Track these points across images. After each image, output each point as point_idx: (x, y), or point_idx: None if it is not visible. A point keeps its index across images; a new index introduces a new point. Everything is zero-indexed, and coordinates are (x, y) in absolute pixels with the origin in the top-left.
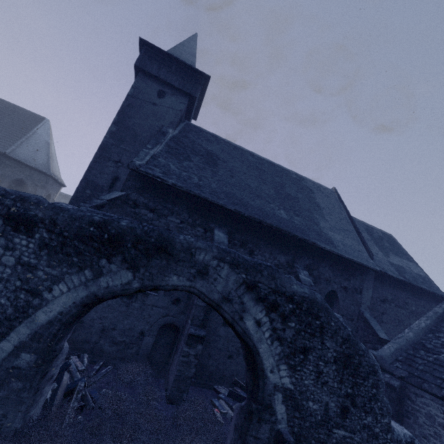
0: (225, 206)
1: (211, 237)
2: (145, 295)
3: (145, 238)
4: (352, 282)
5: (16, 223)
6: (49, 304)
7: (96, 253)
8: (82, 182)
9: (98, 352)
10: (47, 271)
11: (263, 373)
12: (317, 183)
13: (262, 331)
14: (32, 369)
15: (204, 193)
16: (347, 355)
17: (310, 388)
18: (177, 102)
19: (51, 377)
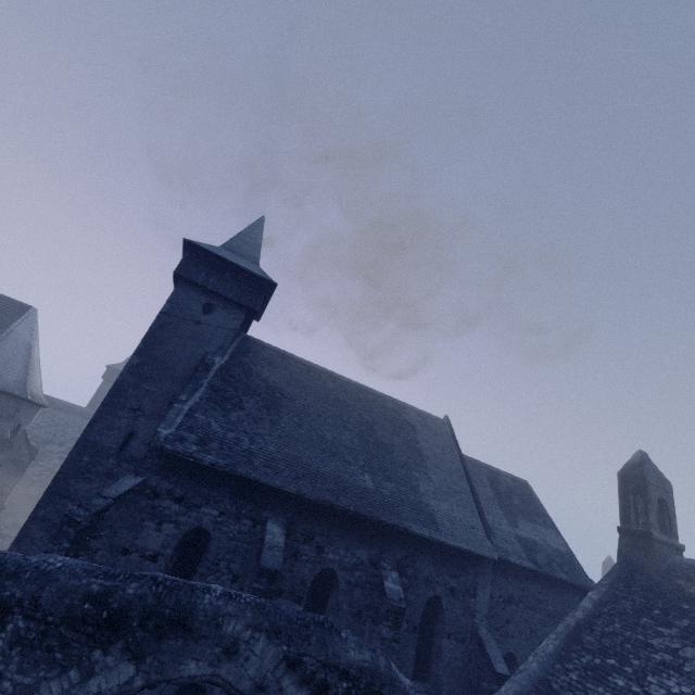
0: (283, 488)
1: (262, 536)
2: None
3: (157, 610)
4: (463, 578)
5: None
6: None
7: (89, 642)
8: (78, 444)
9: None
10: (17, 680)
11: None
12: (423, 412)
13: None
14: None
15: (255, 468)
16: None
17: None
18: (230, 318)
19: None
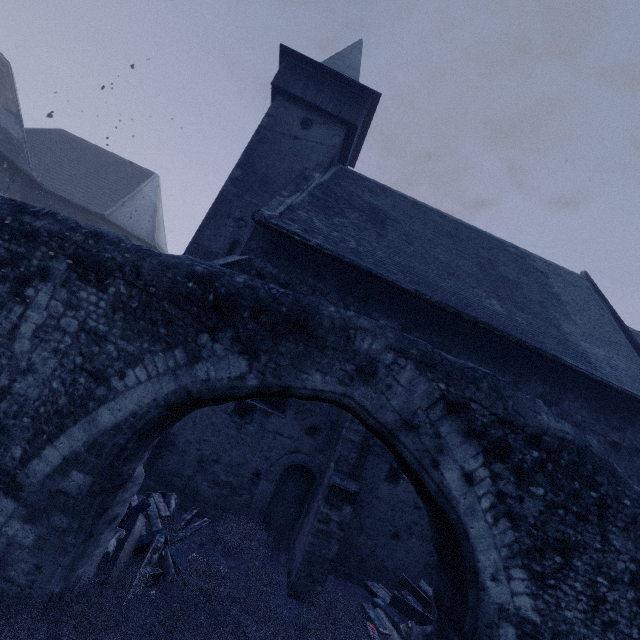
0: (398, 283)
1: None
2: (265, 414)
3: (272, 306)
4: (629, 434)
5: (84, 269)
6: (118, 397)
7: (194, 324)
8: (190, 246)
9: (192, 493)
10: (120, 346)
11: (476, 578)
12: (553, 263)
13: (476, 496)
14: (84, 499)
15: (365, 262)
16: None
17: (577, 628)
18: (328, 134)
19: (114, 517)
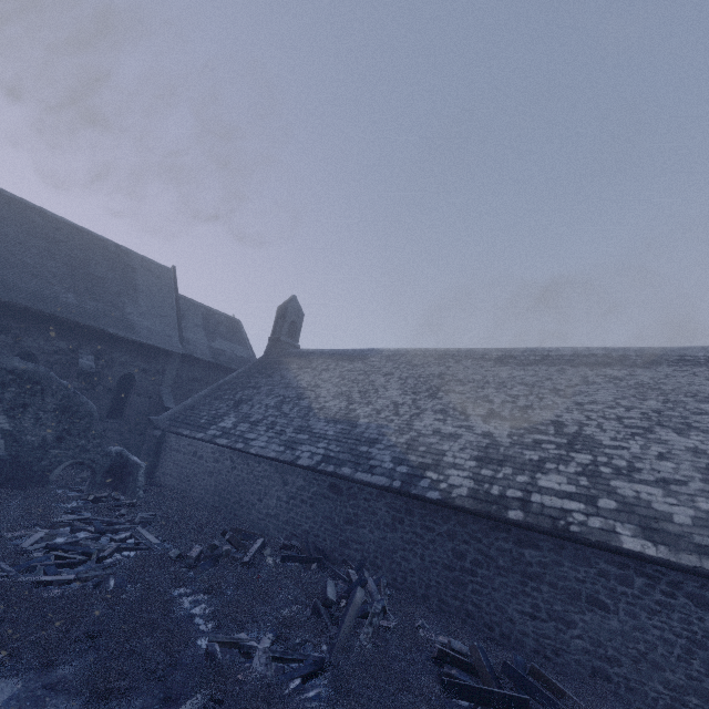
0: None
1: None
2: None
3: None
4: (154, 364)
5: None
6: None
7: None
8: None
9: None
10: None
11: None
12: (149, 260)
13: None
14: None
15: None
16: (67, 406)
17: (29, 428)
18: None
19: None
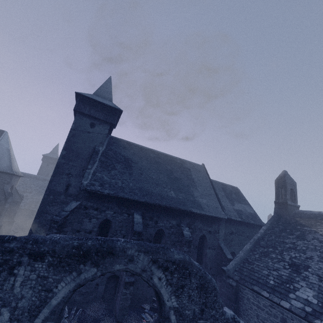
0: (139, 200)
1: (133, 219)
2: None
3: (101, 249)
4: (213, 227)
5: (35, 257)
6: (57, 294)
7: (77, 262)
8: (46, 191)
9: (72, 301)
10: (54, 277)
11: (164, 302)
12: (193, 163)
13: (162, 282)
14: None
15: (126, 193)
16: (202, 284)
17: (186, 304)
18: (103, 129)
19: None
